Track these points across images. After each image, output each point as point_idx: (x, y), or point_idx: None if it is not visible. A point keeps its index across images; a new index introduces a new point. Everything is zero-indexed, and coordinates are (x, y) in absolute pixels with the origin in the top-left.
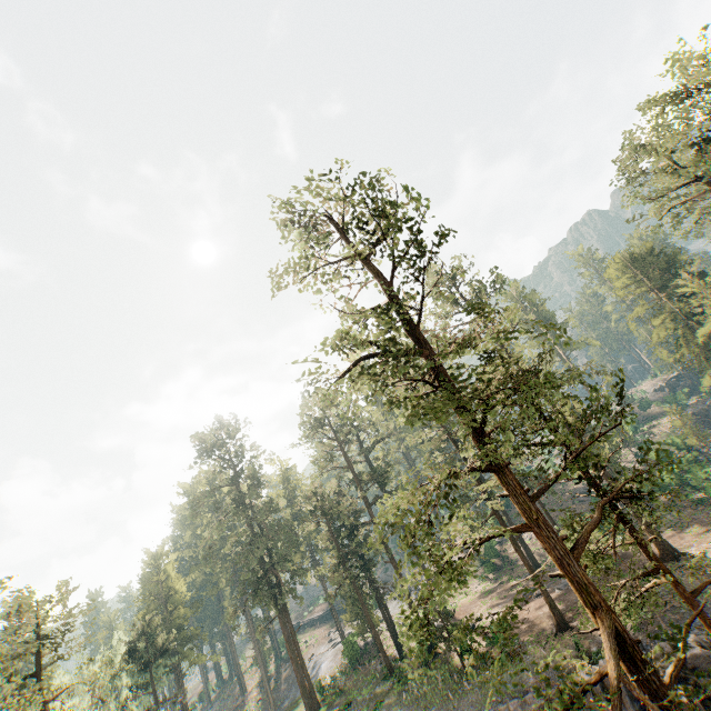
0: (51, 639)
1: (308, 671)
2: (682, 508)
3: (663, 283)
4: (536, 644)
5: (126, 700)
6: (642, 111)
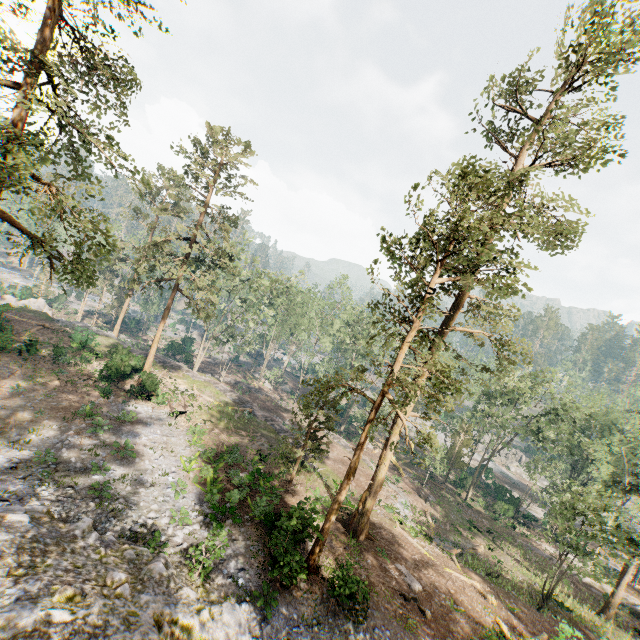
0: None
1: None
2: None
3: None
4: None
5: None
6: None
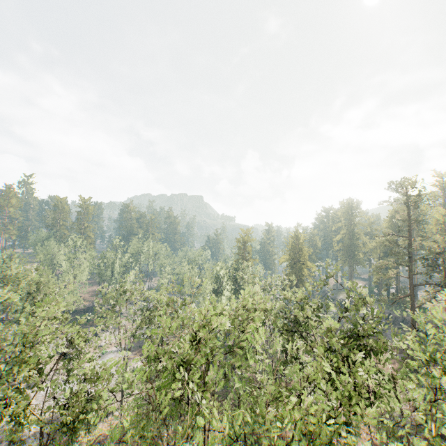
0: None
1: None
2: None
3: None
4: None
5: None
6: None
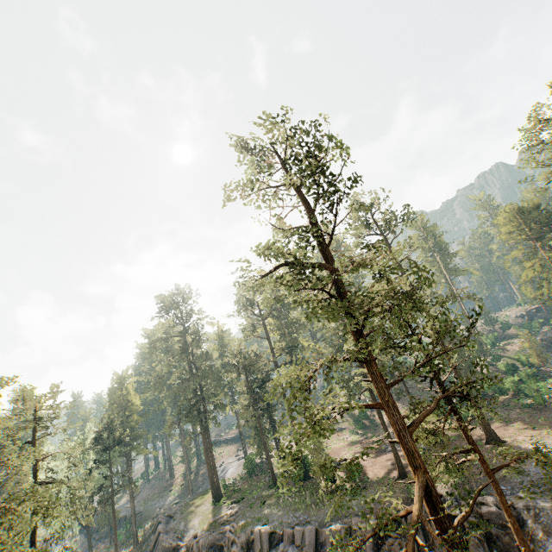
0: (44, 421)
1: (218, 473)
2: (513, 408)
3: (540, 234)
4: (380, 484)
5: (91, 469)
6: (550, 91)
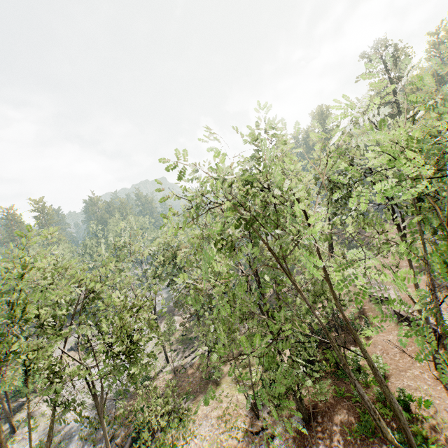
0: None
1: None
2: None
3: None
4: None
5: None
6: None
